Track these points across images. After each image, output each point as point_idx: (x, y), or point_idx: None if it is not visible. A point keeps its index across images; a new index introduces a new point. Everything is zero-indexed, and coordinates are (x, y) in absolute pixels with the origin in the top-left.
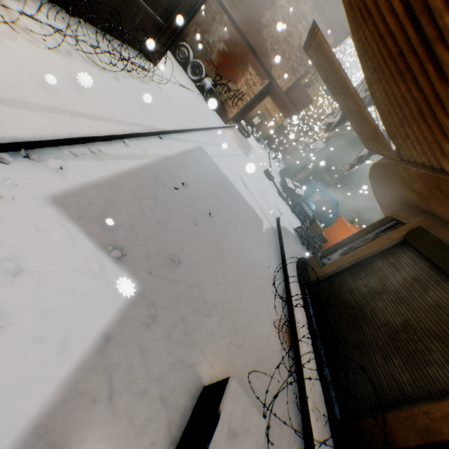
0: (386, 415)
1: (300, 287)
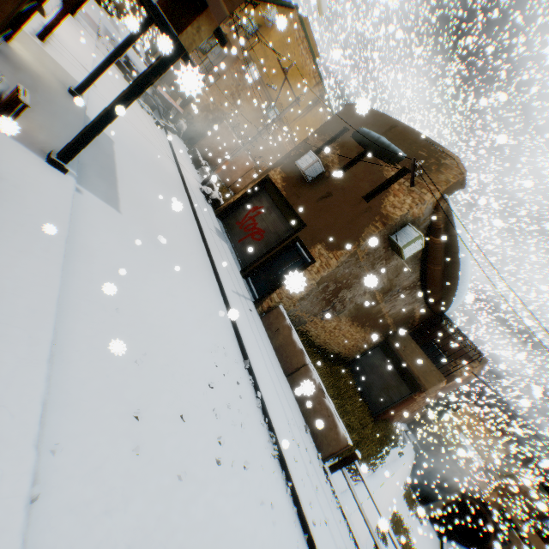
0: None
1: None
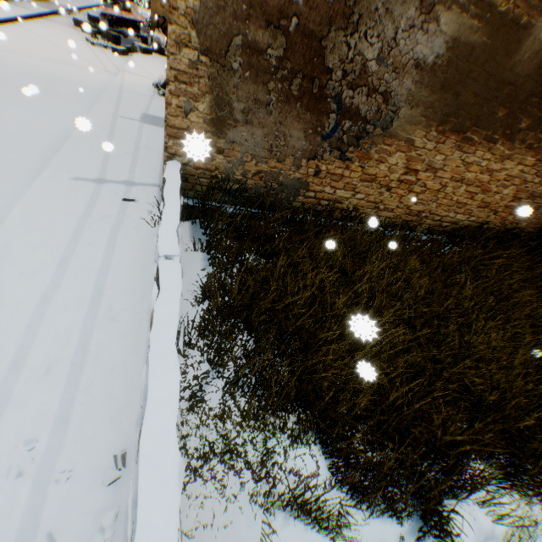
0: None
1: None
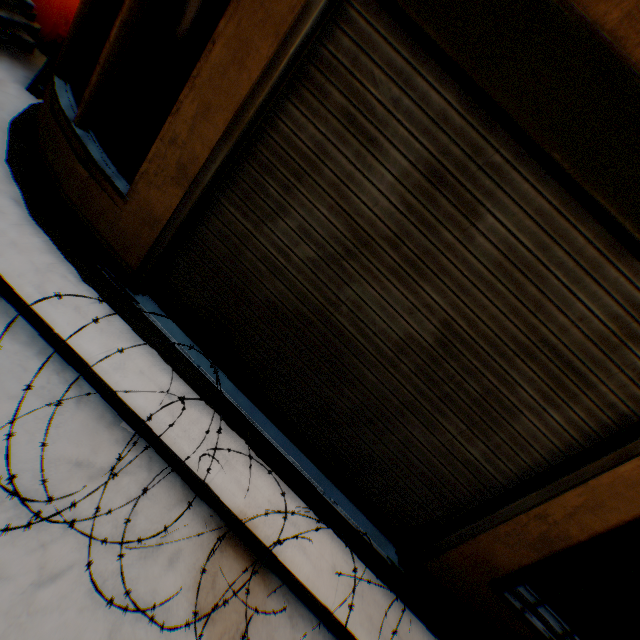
0: (477, 539)
1: (124, 318)
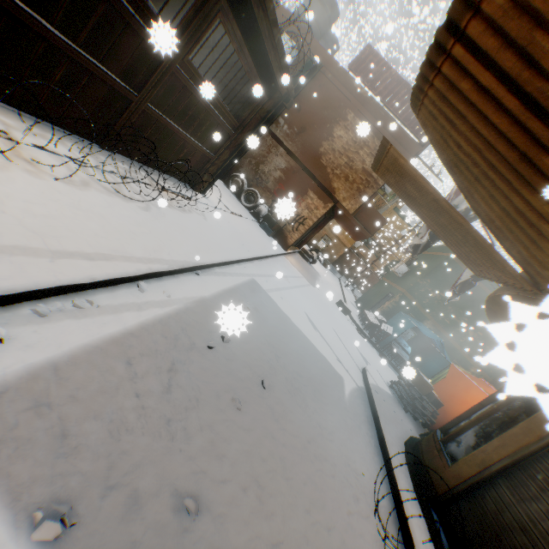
0: None
1: (422, 507)
